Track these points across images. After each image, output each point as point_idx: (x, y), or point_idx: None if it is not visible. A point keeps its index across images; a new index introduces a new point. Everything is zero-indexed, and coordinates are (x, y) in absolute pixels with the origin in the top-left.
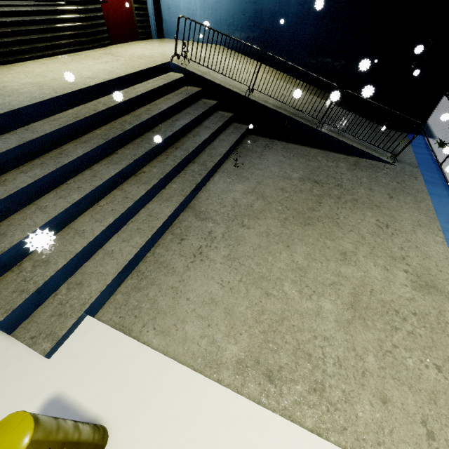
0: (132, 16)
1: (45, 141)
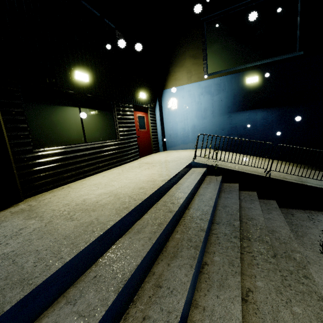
0: (150, 142)
1: (140, 269)
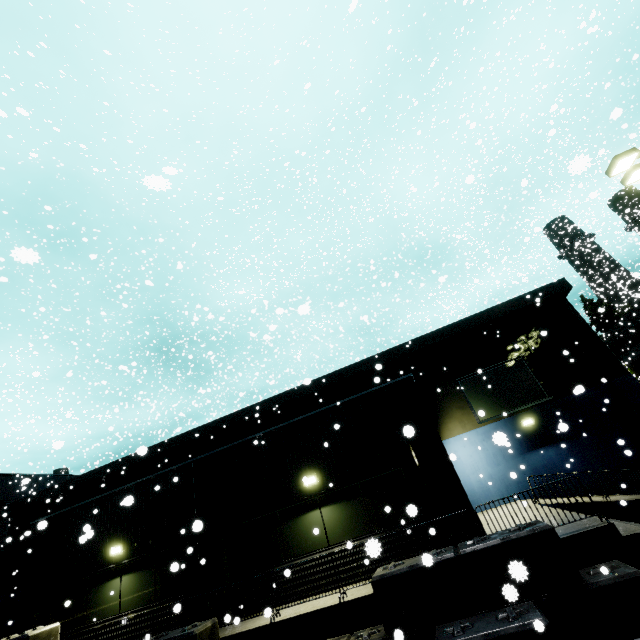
0: None
1: None
